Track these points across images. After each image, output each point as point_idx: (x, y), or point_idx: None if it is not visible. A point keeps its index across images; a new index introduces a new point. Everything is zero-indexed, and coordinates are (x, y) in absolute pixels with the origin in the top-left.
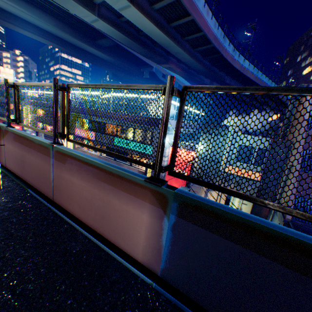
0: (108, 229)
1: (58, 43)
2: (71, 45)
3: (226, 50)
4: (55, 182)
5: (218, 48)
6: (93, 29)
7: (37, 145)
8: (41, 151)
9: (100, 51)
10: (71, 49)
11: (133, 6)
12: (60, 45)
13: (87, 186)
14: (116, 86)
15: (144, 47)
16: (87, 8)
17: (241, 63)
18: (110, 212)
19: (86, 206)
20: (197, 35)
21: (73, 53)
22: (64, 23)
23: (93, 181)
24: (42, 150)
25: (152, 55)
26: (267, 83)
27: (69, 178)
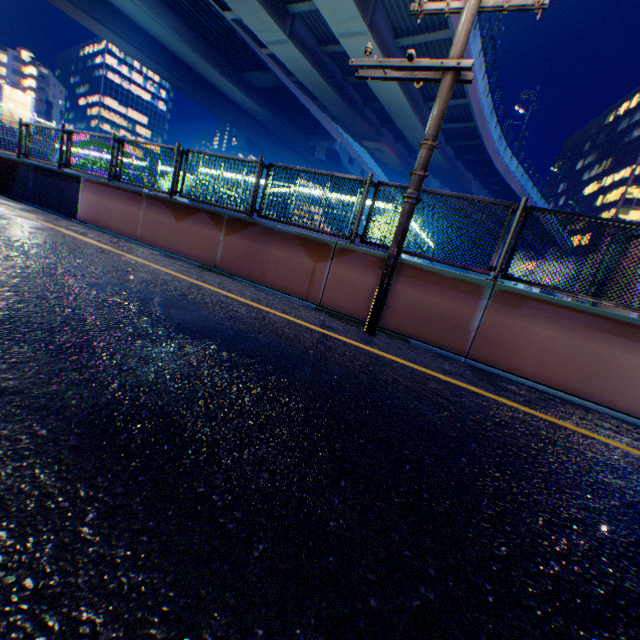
0: (597, 390)
1: (161, 61)
2: (184, 69)
3: (490, 136)
4: (482, 331)
5: (480, 130)
6: (247, 49)
7: (445, 279)
8: (455, 288)
9: (246, 95)
10: (182, 78)
11: (370, 35)
12: (163, 66)
13: (567, 338)
14: (637, 225)
15: (348, 105)
16: (275, 18)
17: (505, 161)
18: (609, 369)
19: (554, 363)
20: (453, 103)
21: (184, 88)
22: (190, 27)
23: (582, 332)
24: (459, 287)
25: (356, 122)
26: (538, 203)
27: (523, 327)
